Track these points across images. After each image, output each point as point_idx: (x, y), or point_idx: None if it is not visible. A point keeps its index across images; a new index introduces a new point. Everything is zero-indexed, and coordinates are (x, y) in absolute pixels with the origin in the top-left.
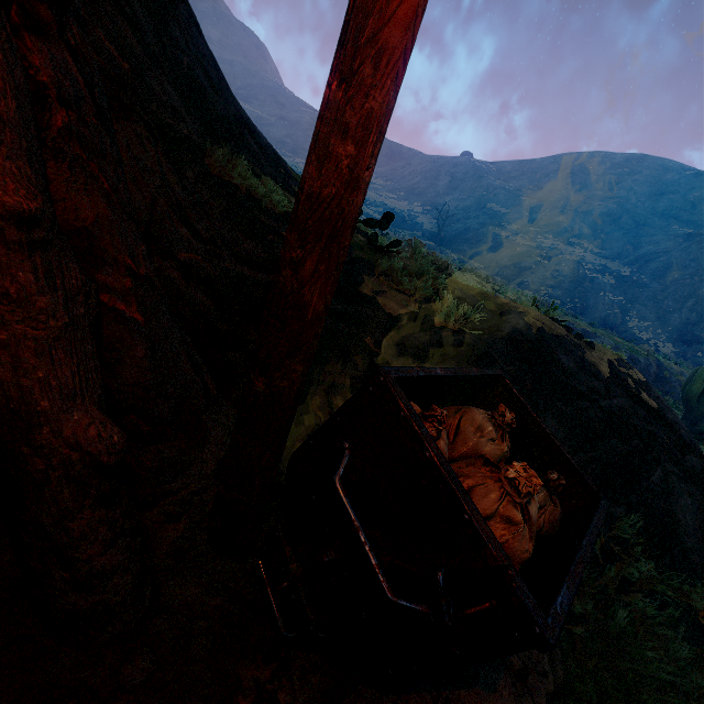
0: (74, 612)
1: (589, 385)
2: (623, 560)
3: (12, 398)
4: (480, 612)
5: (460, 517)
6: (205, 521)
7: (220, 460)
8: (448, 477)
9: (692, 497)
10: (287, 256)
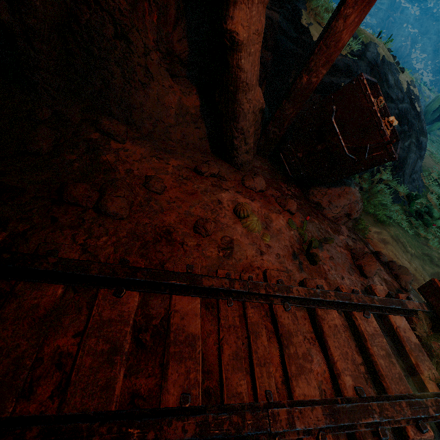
0: (243, 161)
1: (396, 95)
2: (382, 173)
3: (247, 78)
4: (375, 156)
5: (379, 128)
6: (257, 142)
7: (261, 118)
8: (379, 116)
9: (415, 154)
10: (344, 12)
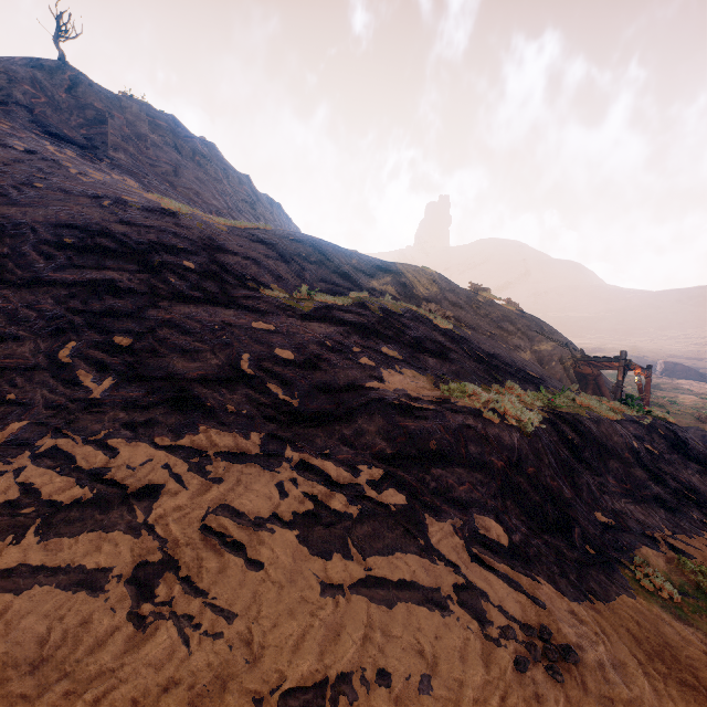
0: None
1: None
2: None
3: None
4: None
5: None
6: None
7: None
8: None
9: None
10: None
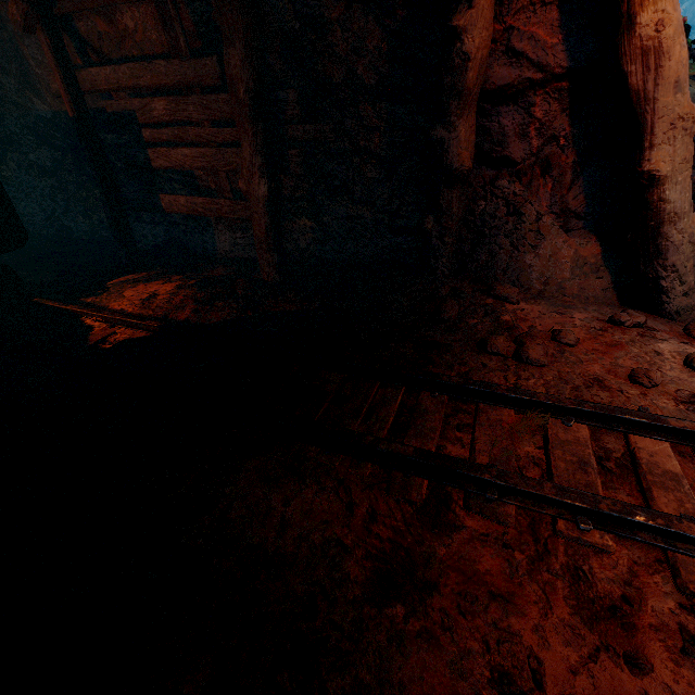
0: (679, 307)
1: None
2: None
3: (675, 208)
4: None
5: None
6: None
7: None
8: None
9: None
10: None
